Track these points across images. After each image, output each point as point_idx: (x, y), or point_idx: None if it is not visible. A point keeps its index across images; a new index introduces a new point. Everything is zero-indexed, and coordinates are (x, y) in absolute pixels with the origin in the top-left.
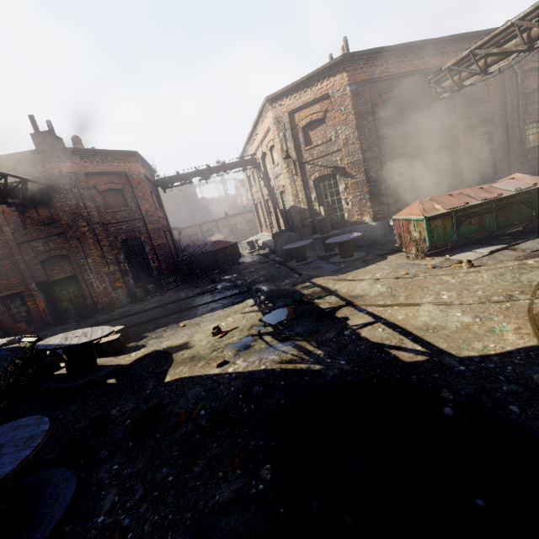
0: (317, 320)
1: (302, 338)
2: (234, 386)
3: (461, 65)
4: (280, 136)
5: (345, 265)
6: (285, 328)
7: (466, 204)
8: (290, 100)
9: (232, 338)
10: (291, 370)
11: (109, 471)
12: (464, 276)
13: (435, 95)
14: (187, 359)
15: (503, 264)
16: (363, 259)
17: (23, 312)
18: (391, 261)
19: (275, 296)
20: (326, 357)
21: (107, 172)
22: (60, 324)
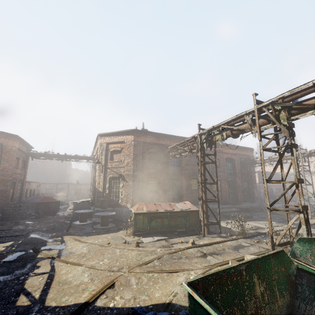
0: (23, 265)
1: None
2: None
3: (174, 148)
4: (100, 151)
5: (96, 231)
6: None
7: (157, 210)
8: (109, 138)
9: None
10: None
11: None
12: (125, 251)
13: (168, 157)
14: None
15: (150, 248)
16: (109, 229)
17: None
18: (117, 234)
19: (26, 243)
20: None
21: None
22: None
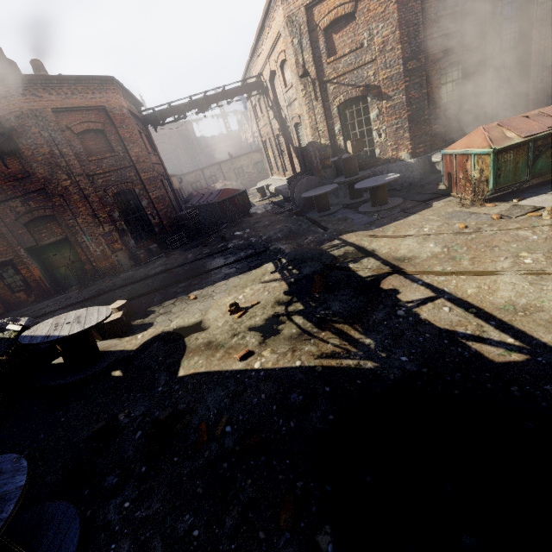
0: (356, 293)
1: (342, 320)
2: (264, 391)
3: None
4: (295, 43)
5: (379, 216)
6: (318, 304)
7: (551, 128)
8: None
9: (254, 319)
10: (336, 370)
11: (119, 510)
12: (550, 231)
13: None
14: (202, 345)
15: None
16: (401, 207)
17: (18, 282)
18: (438, 209)
19: (300, 260)
20: (379, 349)
21: (80, 107)
22: (61, 292)
